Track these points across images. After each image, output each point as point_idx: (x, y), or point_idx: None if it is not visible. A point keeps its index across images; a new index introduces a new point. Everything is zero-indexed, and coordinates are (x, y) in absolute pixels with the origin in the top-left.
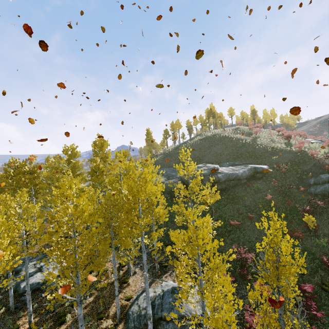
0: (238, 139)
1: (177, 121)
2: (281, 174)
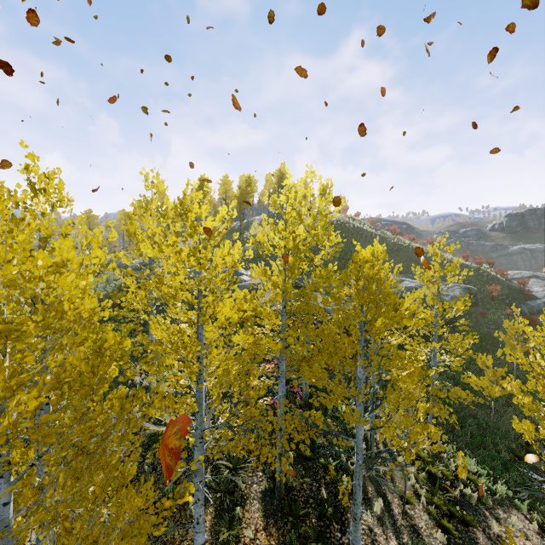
0: (382, 236)
1: (246, 178)
2: (488, 298)
